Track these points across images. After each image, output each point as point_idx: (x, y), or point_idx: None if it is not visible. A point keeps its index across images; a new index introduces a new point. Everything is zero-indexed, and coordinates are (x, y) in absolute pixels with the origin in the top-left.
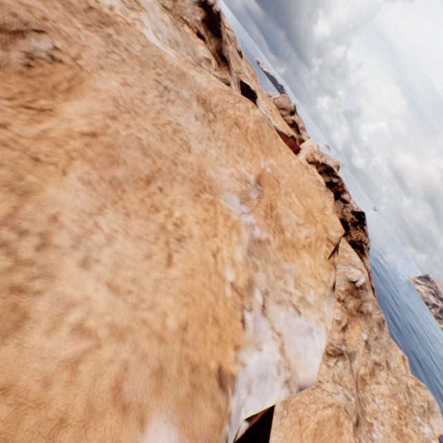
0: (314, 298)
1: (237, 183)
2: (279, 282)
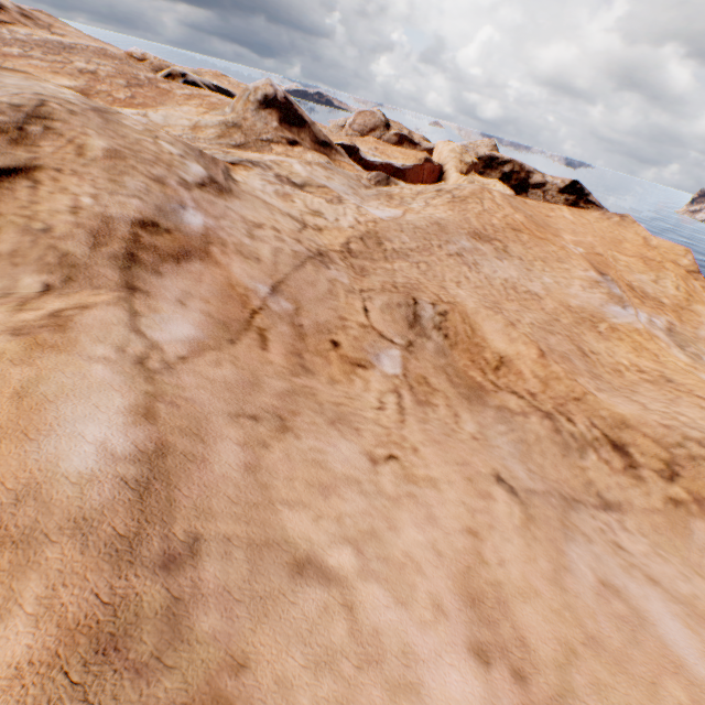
0: None
1: (594, 291)
2: None
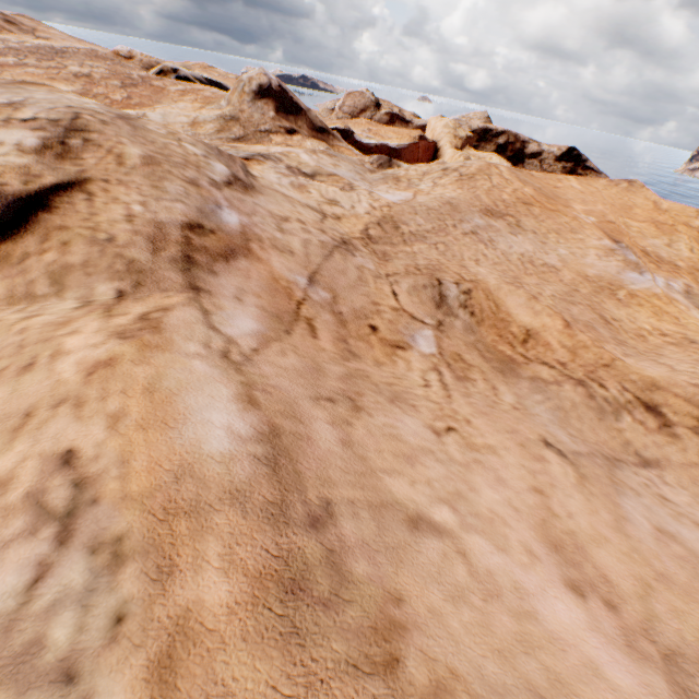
0: None
1: (610, 260)
2: None
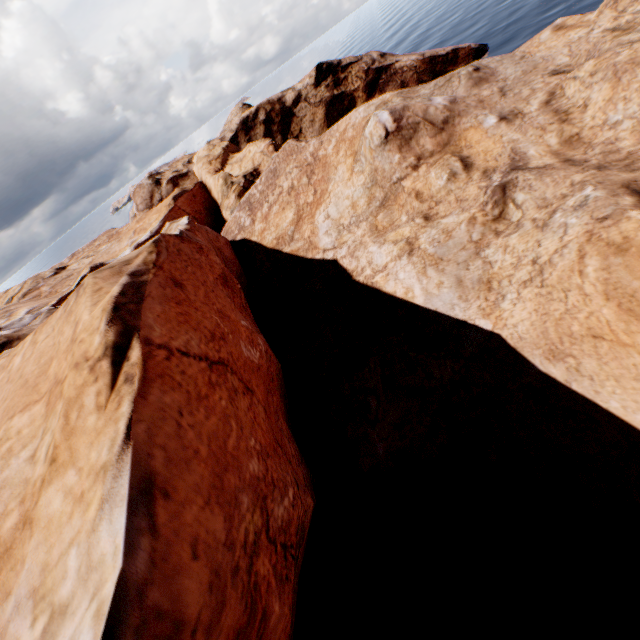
0: (78, 562)
1: None
2: None
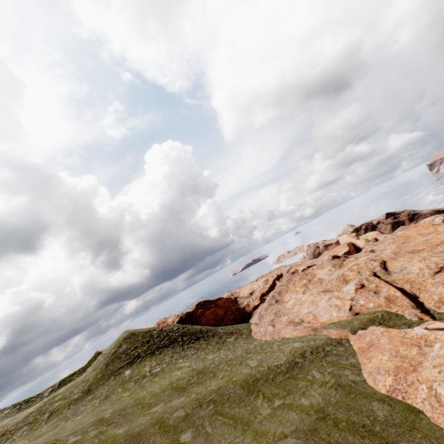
0: None
1: (423, 237)
2: (443, 231)
